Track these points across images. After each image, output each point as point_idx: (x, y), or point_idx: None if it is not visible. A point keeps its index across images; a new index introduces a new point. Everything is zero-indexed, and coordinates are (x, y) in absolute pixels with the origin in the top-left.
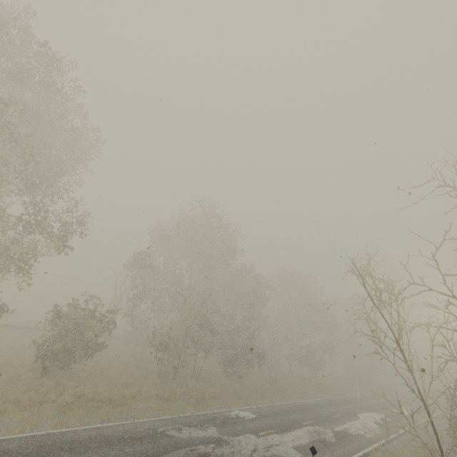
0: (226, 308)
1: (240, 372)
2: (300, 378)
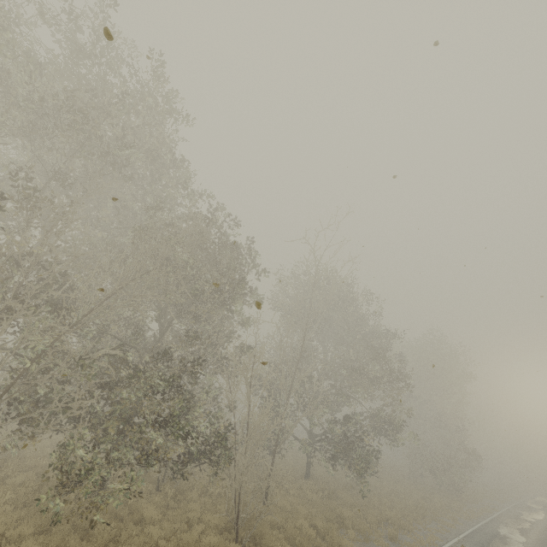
0: (132, 313)
1: (165, 486)
2: (326, 491)
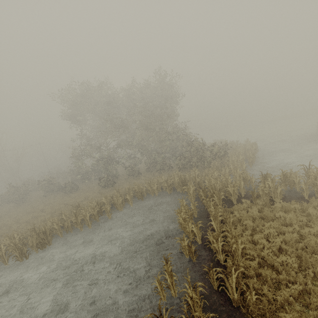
0: None
1: None
2: None
